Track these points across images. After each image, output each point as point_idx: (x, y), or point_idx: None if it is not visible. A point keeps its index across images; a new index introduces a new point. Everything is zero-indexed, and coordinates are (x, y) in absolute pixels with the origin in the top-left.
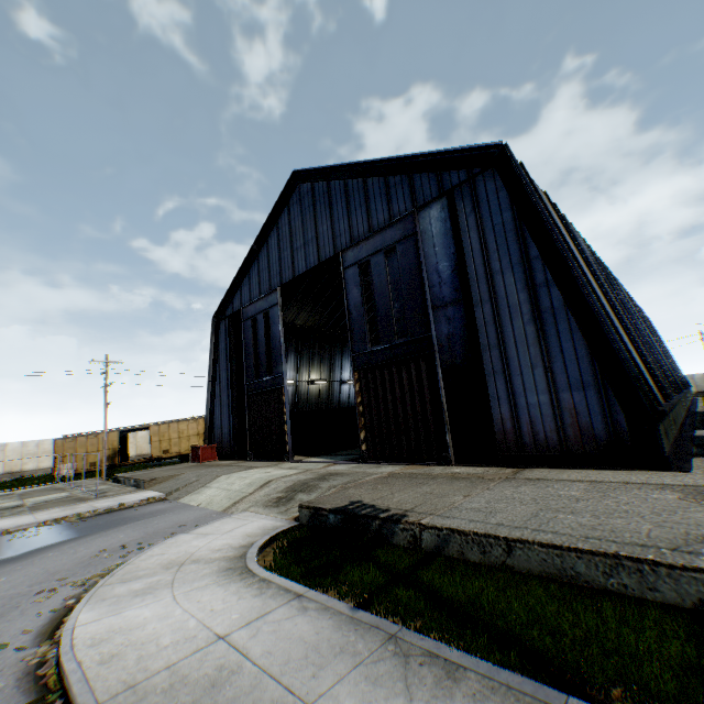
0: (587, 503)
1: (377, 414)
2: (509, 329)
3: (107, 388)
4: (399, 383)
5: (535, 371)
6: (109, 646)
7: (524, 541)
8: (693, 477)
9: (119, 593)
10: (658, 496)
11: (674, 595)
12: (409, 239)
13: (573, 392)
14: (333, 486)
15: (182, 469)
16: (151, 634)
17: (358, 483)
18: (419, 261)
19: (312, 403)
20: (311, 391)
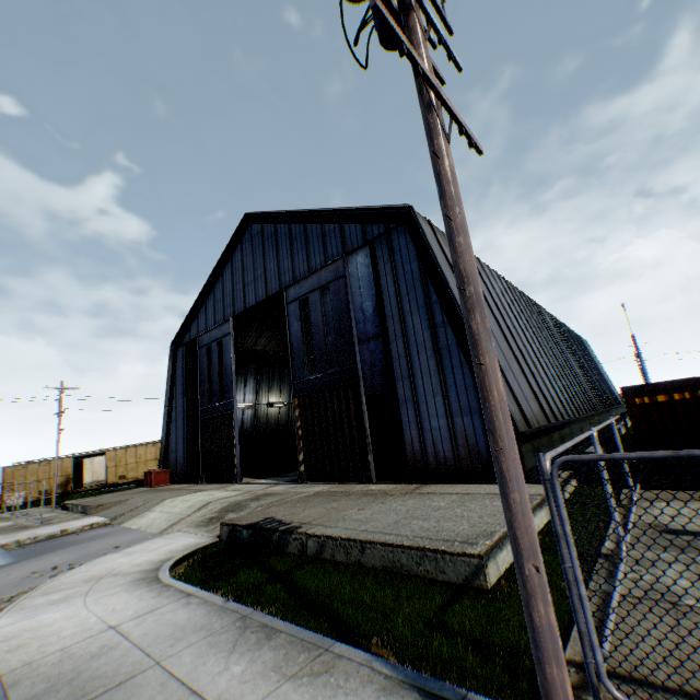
0: (444, 511)
1: (314, 437)
2: (417, 362)
3: (61, 415)
4: (332, 408)
5: (436, 398)
6: (19, 639)
7: (371, 542)
8: (539, 488)
9: (39, 603)
10: (498, 504)
11: (454, 575)
12: (340, 280)
13: (464, 417)
14: (261, 505)
15: (133, 494)
16: (56, 629)
17: (283, 502)
18: (348, 300)
19: (272, 425)
20: (271, 413)
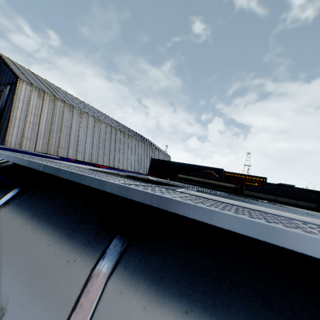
0: None
1: None
2: (4, 127)
3: None
4: None
5: (2, 140)
6: None
7: None
8: None
9: None
10: None
11: None
12: (3, 92)
13: None
14: None
15: None
16: None
17: None
18: (1, 100)
19: None
20: None
